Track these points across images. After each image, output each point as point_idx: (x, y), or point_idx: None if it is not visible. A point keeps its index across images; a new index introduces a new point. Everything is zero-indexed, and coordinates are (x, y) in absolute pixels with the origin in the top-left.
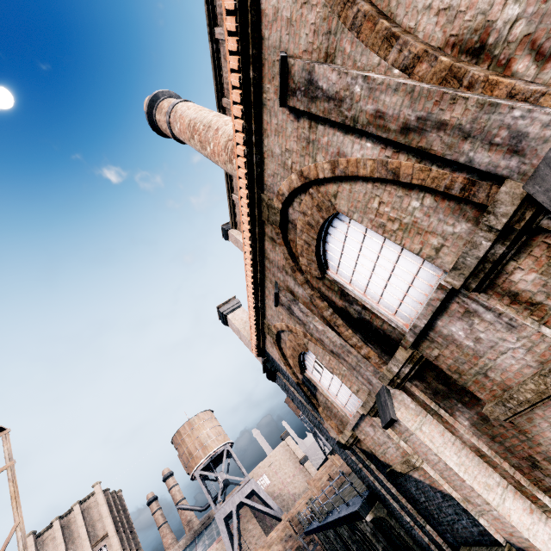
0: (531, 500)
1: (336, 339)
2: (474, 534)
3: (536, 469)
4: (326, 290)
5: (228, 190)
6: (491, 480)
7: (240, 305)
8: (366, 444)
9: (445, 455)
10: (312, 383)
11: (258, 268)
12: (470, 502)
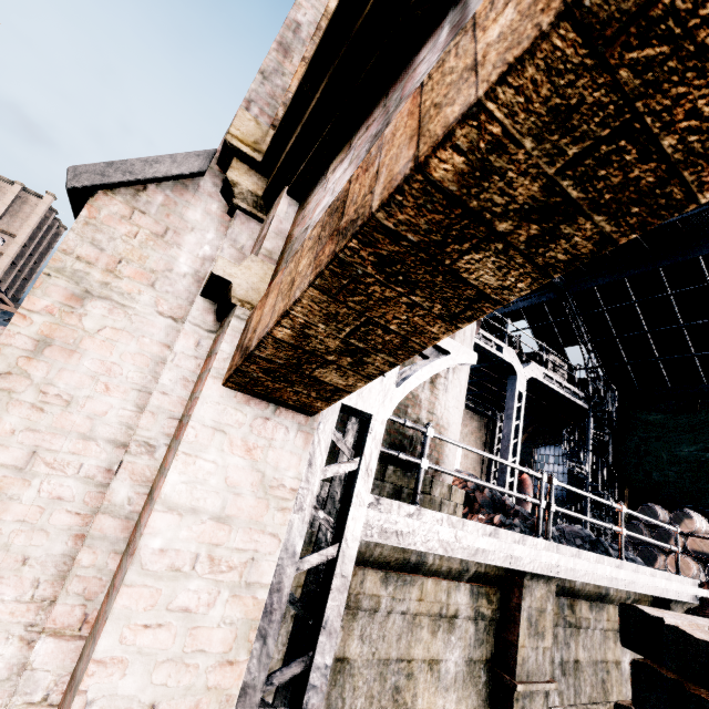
0: None
1: None
2: None
3: None
4: None
5: None
6: None
7: None
8: None
9: None
10: None
11: None
12: None
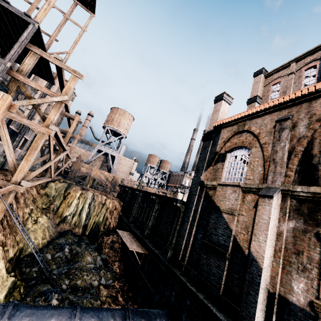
0: (274, 256)
1: (285, 158)
2: (219, 242)
3: (296, 255)
4: (318, 142)
5: (297, 58)
6: (272, 240)
7: (231, 104)
8: (216, 192)
9: (271, 221)
10: (225, 159)
11: (297, 101)
12: (255, 235)
